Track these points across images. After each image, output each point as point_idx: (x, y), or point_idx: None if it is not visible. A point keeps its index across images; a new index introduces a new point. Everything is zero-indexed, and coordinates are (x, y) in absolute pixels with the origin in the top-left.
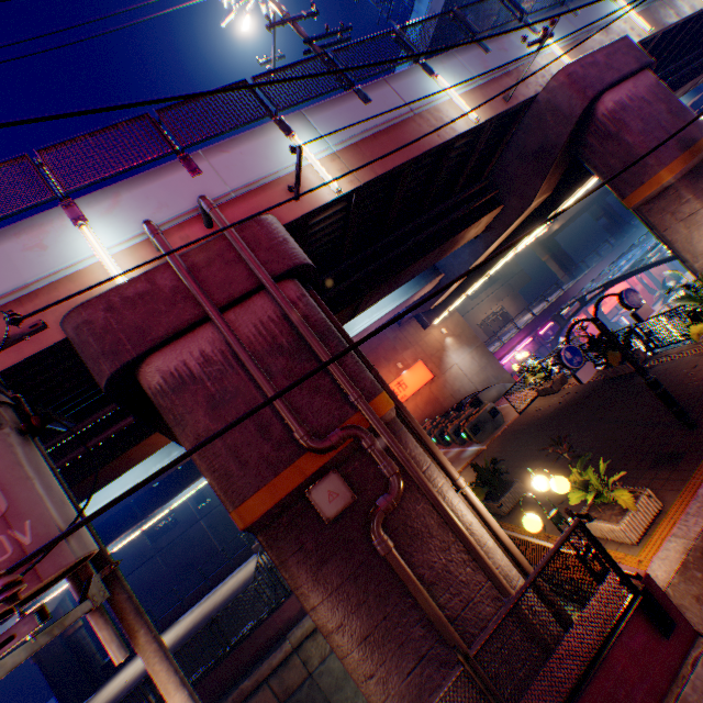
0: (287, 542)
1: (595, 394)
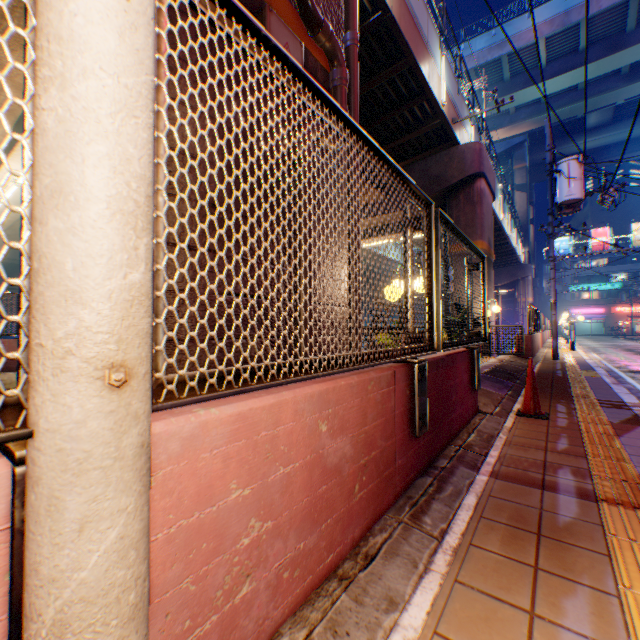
0: None
1: None
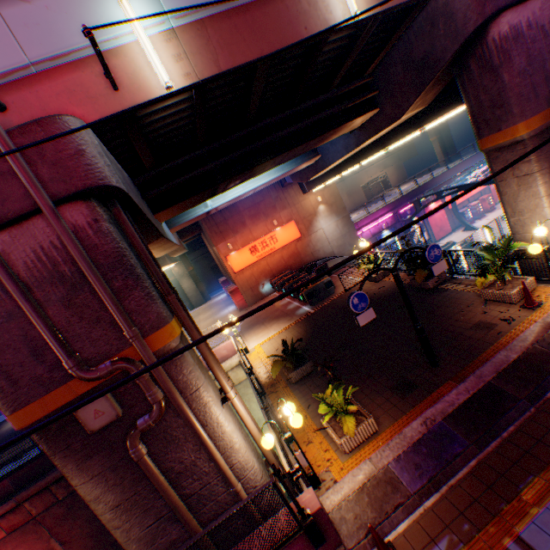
0: (56, 442)
1: (398, 298)
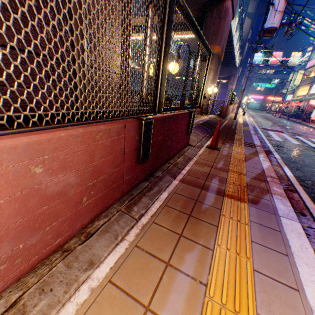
0: None
1: None
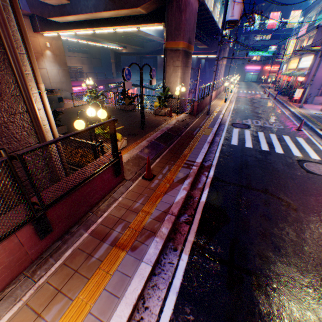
0: None
1: (114, 112)
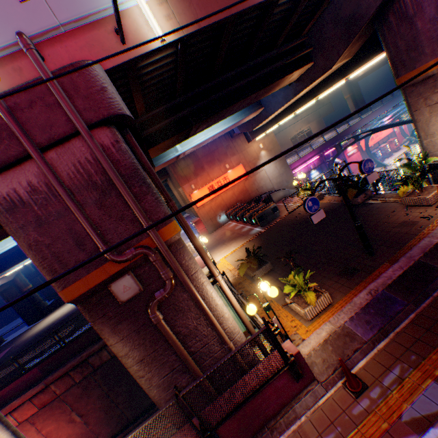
0: (96, 311)
1: (333, 214)
